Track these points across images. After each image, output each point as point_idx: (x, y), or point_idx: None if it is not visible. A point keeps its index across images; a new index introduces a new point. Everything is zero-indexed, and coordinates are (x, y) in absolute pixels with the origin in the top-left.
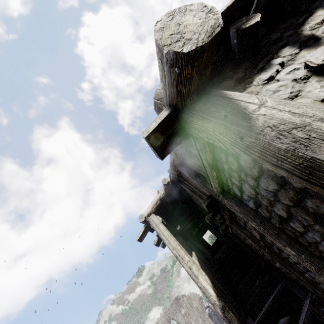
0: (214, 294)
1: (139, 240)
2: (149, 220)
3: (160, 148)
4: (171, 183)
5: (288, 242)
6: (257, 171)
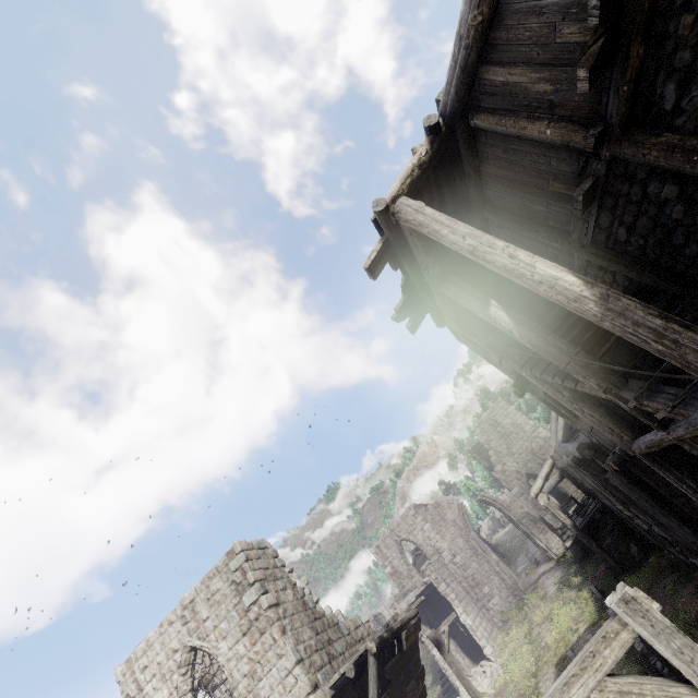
0: (579, 282)
1: (372, 271)
2: (395, 210)
3: None
4: (446, 129)
5: None
6: None
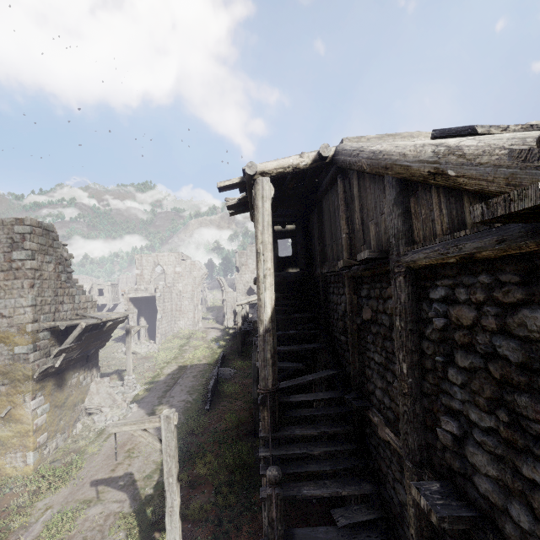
0: (269, 316)
1: (221, 189)
2: (257, 180)
3: (508, 215)
4: (329, 161)
5: (414, 364)
6: (525, 335)
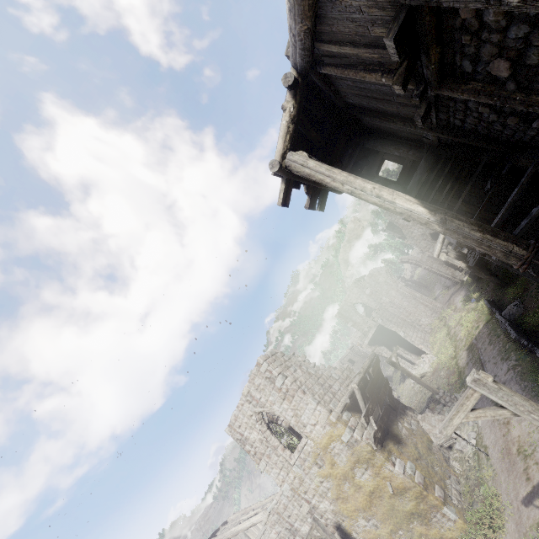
0: (426, 211)
1: (284, 204)
2: (287, 165)
3: None
4: (302, 79)
5: None
6: None
